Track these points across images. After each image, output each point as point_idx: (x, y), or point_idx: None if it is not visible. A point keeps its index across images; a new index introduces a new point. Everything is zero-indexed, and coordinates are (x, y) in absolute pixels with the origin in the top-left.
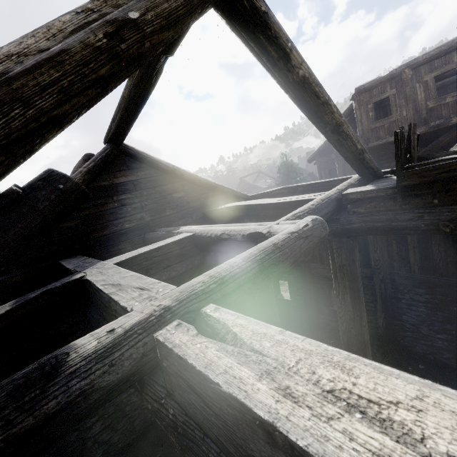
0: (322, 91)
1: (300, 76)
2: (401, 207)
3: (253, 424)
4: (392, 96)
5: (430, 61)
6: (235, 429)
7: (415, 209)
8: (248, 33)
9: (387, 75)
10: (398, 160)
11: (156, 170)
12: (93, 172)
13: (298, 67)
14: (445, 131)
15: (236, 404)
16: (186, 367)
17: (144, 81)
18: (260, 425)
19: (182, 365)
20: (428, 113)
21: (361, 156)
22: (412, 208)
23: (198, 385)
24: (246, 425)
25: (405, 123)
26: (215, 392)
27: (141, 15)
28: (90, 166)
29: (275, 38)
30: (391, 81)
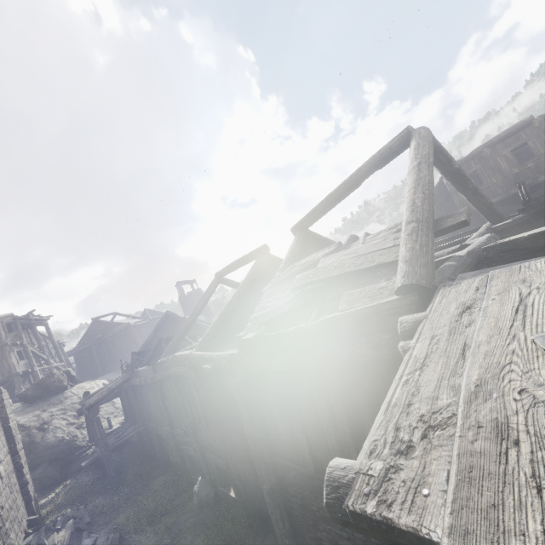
0: (465, 173)
1: (456, 168)
2: (535, 226)
3: (538, 236)
4: (478, 170)
5: (503, 140)
6: (531, 245)
7: (544, 225)
8: (433, 155)
9: (468, 155)
10: (525, 199)
11: (326, 246)
12: (300, 248)
13: (455, 164)
14: (535, 189)
15: (531, 236)
16: (505, 244)
17: (357, 185)
18: (540, 234)
19: (502, 245)
20: (515, 177)
21: (491, 207)
22: (542, 225)
23: (512, 246)
24: (536, 239)
25: (497, 188)
26: (521, 240)
27: (431, 159)
28: (297, 244)
29: (445, 155)
30: (474, 159)
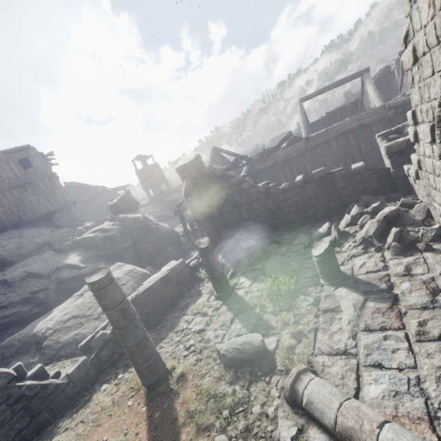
0: None
1: None
2: None
3: None
4: None
5: None
6: None
7: None
8: None
9: None
10: None
11: None
12: None
13: None
14: None
15: None
16: None
17: None
18: None
19: None
20: None
21: None
22: None
23: None
24: None
25: None
26: None
27: None
28: None
29: None
30: None
